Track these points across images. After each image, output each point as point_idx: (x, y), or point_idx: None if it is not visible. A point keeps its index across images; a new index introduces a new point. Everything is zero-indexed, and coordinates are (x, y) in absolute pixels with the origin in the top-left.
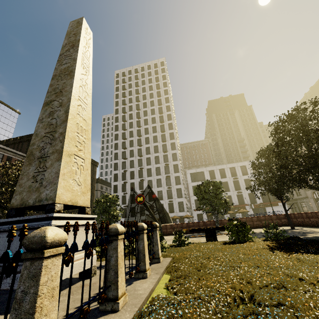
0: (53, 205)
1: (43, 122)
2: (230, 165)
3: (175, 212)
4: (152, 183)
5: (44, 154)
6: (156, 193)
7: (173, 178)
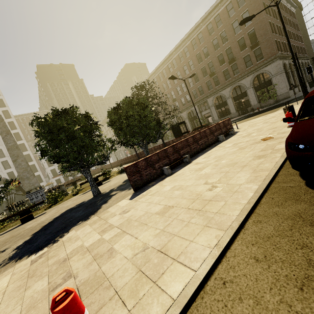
0: (41, 186)
1: (18, 168)
2: None
3: None
4: None
5: (27, 177)
6: (6, 175)
7: None
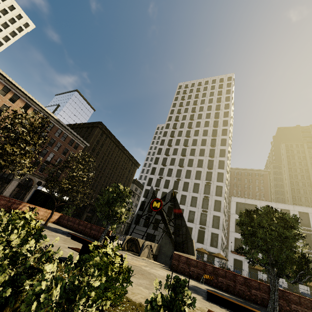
0: None
1: None
2: (301, 208)
3: (204, 243)
4: (185, 199)
5: None
6: (188, 212)
7: (213, 201)
